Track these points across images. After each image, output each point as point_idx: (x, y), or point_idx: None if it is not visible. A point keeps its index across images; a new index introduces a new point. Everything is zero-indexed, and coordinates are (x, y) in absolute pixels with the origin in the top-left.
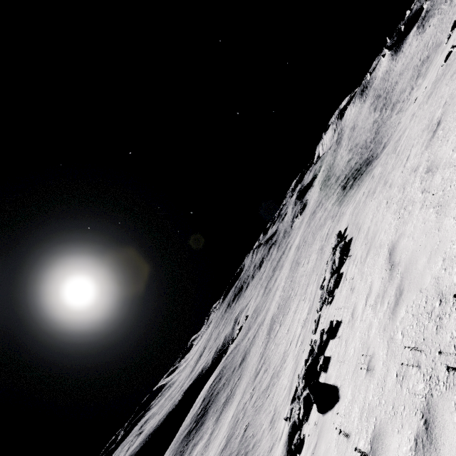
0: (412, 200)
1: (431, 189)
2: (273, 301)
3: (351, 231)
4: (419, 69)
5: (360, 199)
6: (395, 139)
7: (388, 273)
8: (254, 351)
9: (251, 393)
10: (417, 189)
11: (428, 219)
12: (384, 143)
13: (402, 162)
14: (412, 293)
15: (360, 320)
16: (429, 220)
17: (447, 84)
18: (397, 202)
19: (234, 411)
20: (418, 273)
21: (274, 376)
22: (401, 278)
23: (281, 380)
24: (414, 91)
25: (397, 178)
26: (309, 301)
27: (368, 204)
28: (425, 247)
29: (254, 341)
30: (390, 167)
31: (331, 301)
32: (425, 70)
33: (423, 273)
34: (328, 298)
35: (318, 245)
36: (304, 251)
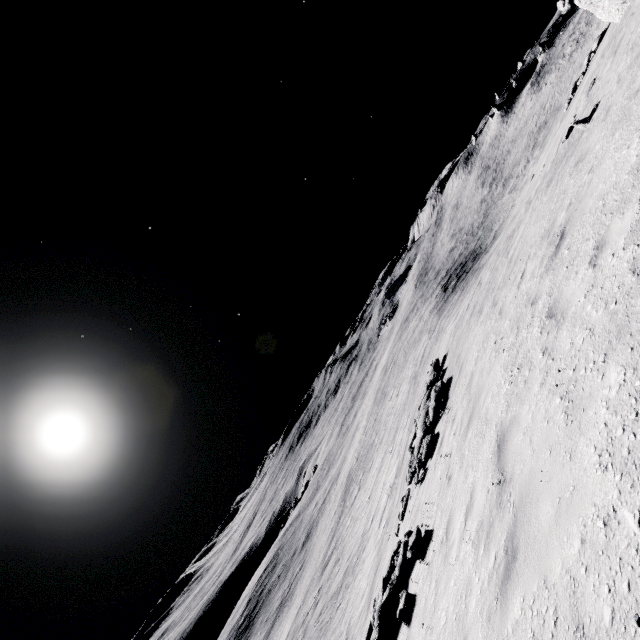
0: (529, 358)
1: (556, 355)
2: (352, 447)
3: (451, 366)
4: (535, 137)
5: (464, 314)
6: (507, 231)
7: (496, 489)
8: (323, 525)
9: (315, 598)
10: (536, 342)
11: (553, 418)
12: (495, 231)
13: (515, 279)
14: (531, 574)
15: (457, 557)
16: (554, 421)
17: (571, 174)
18: (509, 349)
19: (291, 625)
20: (541, 532)
21: (349, 572)
22: (514, 519)
23: (358, 581)
24: (530, 165)
25: (509, 303)
26: (398, 456)
27: (472, 329)
28: (551, 480)
29: (323, 508)
30: (500, 279)
31: (423, 478)
32: (543, 139)
33: (549, 540)
34: (418, 472)
35: (410, 371)
36: (393, 377)
